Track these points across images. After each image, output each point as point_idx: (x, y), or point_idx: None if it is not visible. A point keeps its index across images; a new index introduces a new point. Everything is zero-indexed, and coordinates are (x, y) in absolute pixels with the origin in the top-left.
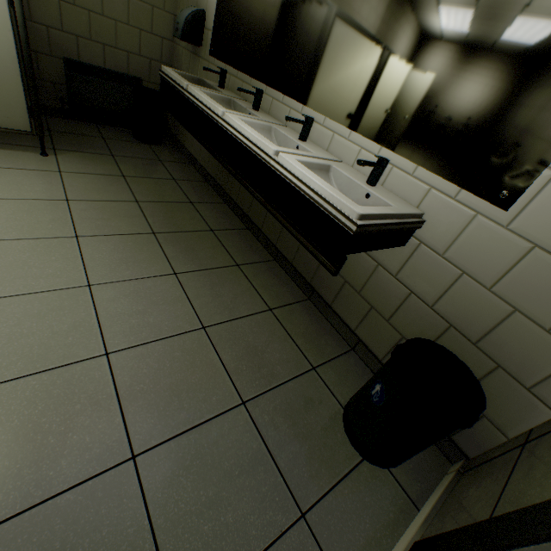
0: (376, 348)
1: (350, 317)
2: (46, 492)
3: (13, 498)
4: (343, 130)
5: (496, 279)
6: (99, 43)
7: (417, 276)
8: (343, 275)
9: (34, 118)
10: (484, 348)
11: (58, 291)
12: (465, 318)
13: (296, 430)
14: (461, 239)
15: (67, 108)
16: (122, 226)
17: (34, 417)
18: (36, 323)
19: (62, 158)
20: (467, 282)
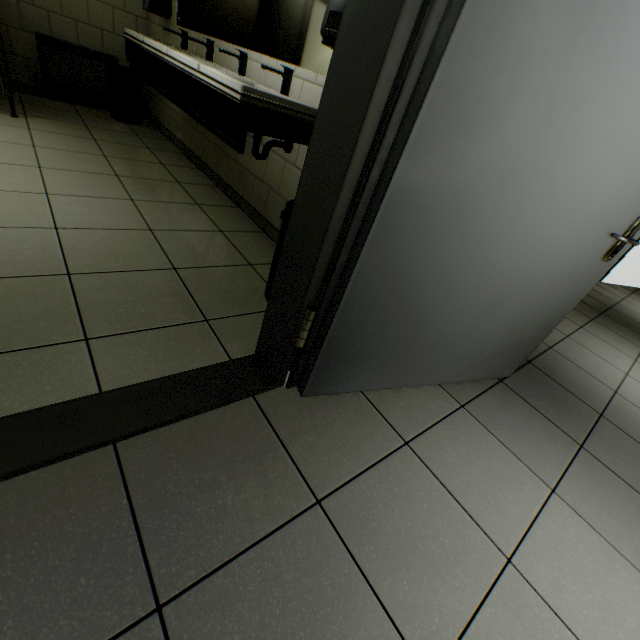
0: None
1: None
2: None
3: None
4: (272, 62)
5: None
6: (71, 19)
7: None
8: (284, 197)
9: (3, 77)
10: None
11: (17, 192)
12: None
13: (219, 288)
14: None
15: (42, 85)
16: (86, 168)
17: None
18: None
19: (33, 121)
20: None
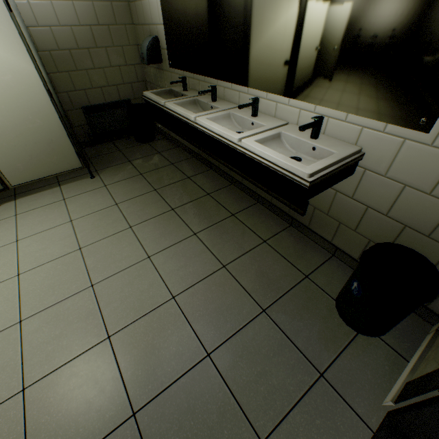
0: (351, 251)
1: (325, 232)
2: (170, 380)
3: (156, 384)
4: (282, 99)
5: (433, 185)
6: (98, 88)
7: (369, 194)
8: (311, 204)
9: (81, 158)
10: (436, 238)
11: (134, 265)
12: (415, 219)
13: (304, 322)
14: (397, 161)
15: (92, 138)
16: (153, 211)
17: (150, 341)
18: (130, 288)
19: (103, 176)
20: (410, 192)
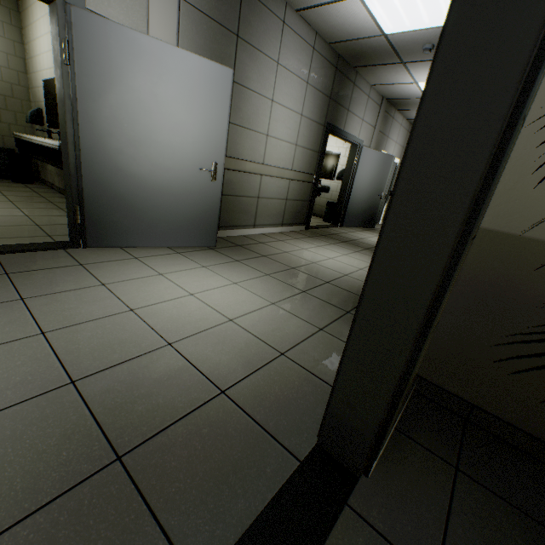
0: None
1: None
2: None
3: None
4: None
5: None
6: None
7: None
8: None
9: None
10: None
11: None
12: None
13: (61, 229)
14: None
15: None
16: None
17: None
18: None
19: None
20: None
